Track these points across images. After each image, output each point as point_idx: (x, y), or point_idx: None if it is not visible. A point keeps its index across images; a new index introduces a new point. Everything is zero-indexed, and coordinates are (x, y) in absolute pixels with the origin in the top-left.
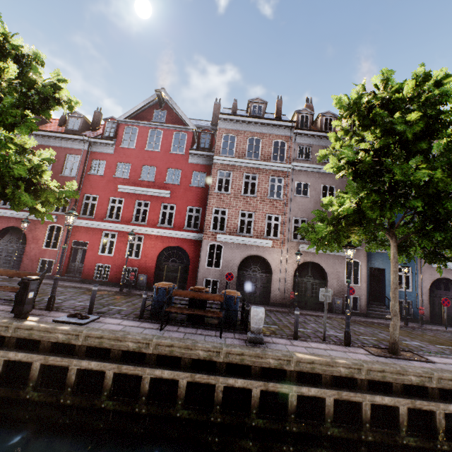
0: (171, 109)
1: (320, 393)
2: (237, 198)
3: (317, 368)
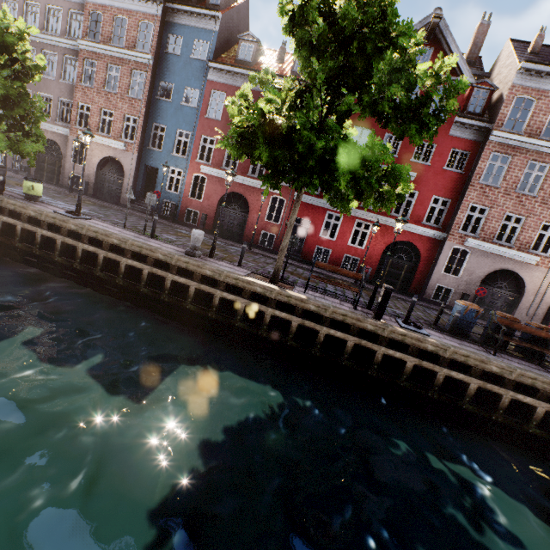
0: (440, 45)
1: None
2: (508, 195)
3: None
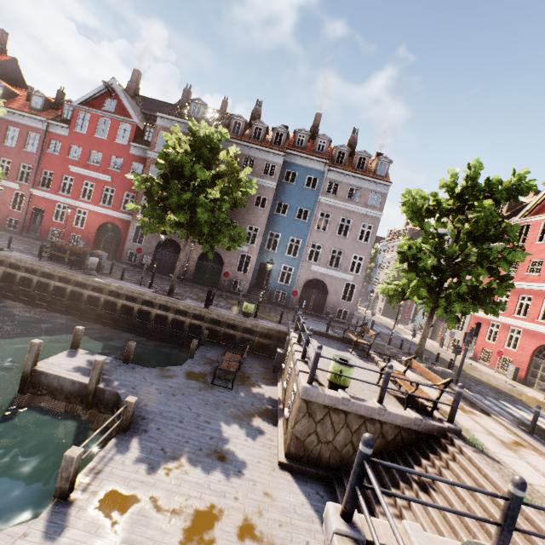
0: (121, 99)
1: (98, 295)
2: None
3: (102, 285)
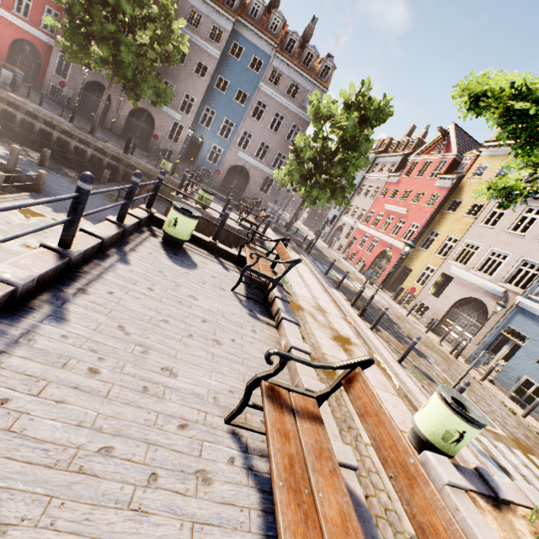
0: None
1: (14, 112)
2: None
3: (18, 103)
